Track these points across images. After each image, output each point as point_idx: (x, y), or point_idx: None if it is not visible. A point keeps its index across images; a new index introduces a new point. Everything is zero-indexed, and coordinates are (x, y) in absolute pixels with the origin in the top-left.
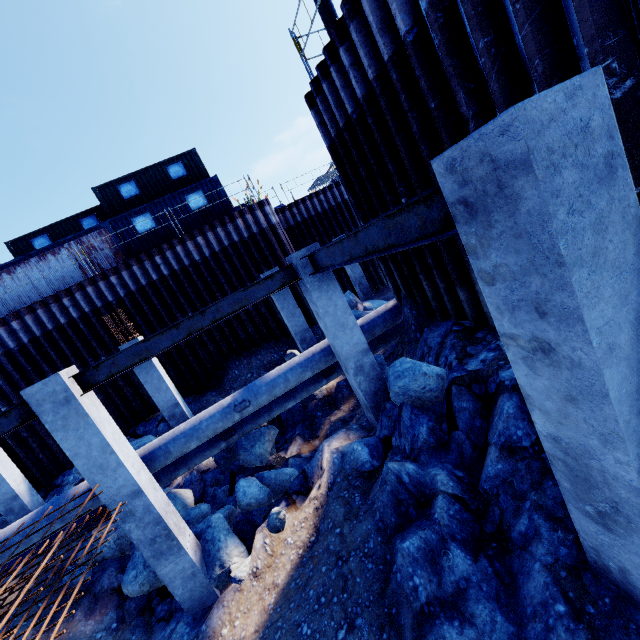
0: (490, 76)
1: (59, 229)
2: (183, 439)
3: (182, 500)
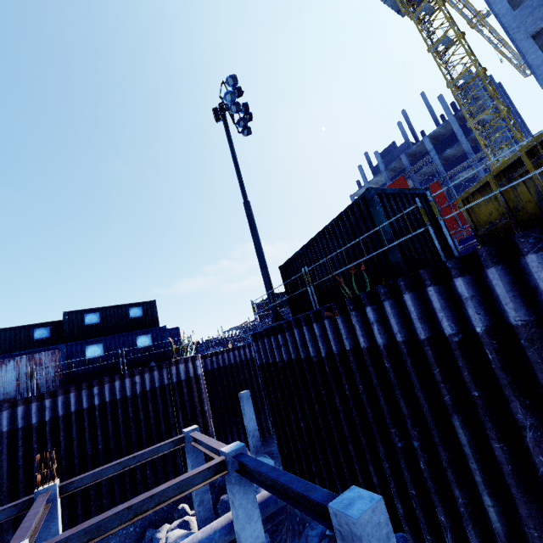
0: (350, 401)
1: (11, 332)
2: None
3: None
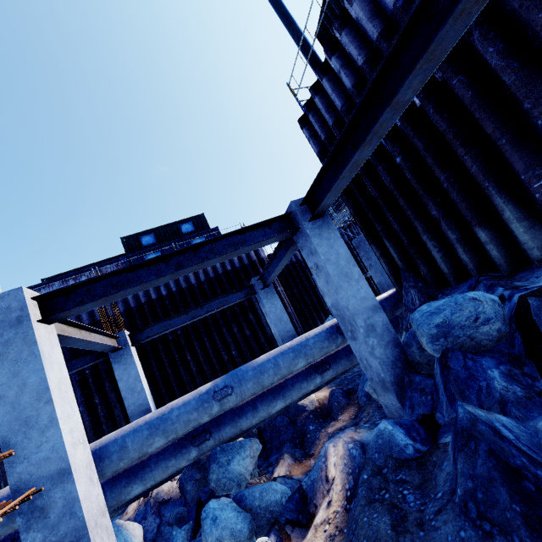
0: None
1: None
2: (146, 431)
3: (126, 538)
